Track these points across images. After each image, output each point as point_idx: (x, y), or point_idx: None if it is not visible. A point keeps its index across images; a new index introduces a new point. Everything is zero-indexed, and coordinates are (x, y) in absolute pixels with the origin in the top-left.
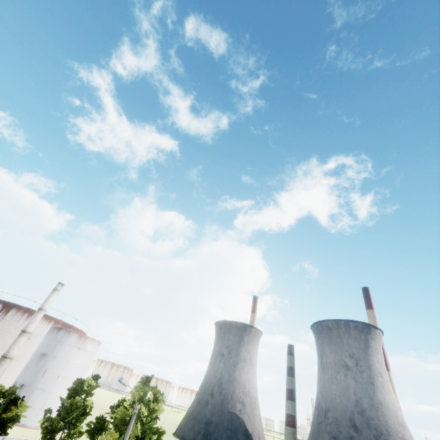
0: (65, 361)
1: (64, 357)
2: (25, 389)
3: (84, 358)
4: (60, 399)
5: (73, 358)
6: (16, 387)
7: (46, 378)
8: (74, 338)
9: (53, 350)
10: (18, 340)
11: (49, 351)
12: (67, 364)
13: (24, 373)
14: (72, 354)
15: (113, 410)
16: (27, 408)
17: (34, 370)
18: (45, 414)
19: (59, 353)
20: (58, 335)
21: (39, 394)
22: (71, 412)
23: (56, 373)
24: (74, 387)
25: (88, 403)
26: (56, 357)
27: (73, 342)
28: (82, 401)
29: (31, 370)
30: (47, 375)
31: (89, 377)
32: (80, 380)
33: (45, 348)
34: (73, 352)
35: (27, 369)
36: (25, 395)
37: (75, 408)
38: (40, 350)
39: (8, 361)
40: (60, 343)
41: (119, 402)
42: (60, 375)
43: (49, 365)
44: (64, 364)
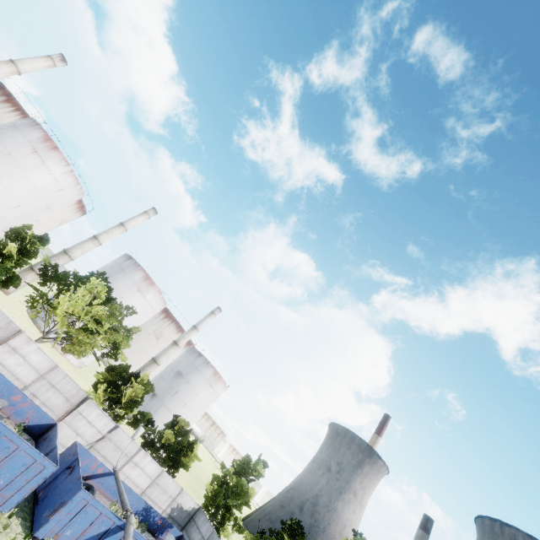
0: (195, 392)
1: (196, 387)
2: (156, 400)
3: (210, 398)
4: (221, 464)
5: (202, 392)
6: (188, 424)
7: (175, 400)
8: (210, 372)
9: (189, 374)
10: (169, 350)
11: (185, 373)
12: (196, 395)
13: (158, 382)
14: (203, 388)
15: (285, 529)
16: (199, 460)
17: (168, 385)
18: (212, 480)
19: (193, 380)
20: (197, 361)
21: (165, 413)
22: (238, 496)
23: (184, 400)
24: (245, 466)
25: (250, 492)
26: (189, 383)
27: (207, 376)
28: (247, 486)
29: (165, 383)
30: (177, 396)
31: (259, 461)
32: (248, 457)
33: (182, 367)
34: (205, 386)
35: (162, 379)
36: (154, 406)
37: (238, 489)
38: (178, 366)
39: (156, 366)
40: (196, 370)
41: (292, 522)
42: (187, 403)
43: (182, 388)
44: (194, 395)
